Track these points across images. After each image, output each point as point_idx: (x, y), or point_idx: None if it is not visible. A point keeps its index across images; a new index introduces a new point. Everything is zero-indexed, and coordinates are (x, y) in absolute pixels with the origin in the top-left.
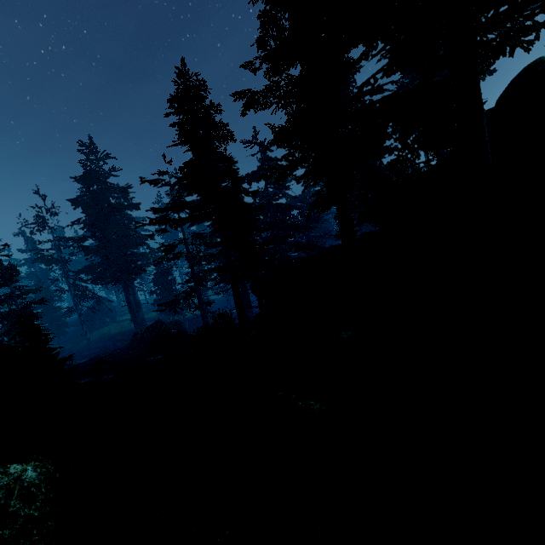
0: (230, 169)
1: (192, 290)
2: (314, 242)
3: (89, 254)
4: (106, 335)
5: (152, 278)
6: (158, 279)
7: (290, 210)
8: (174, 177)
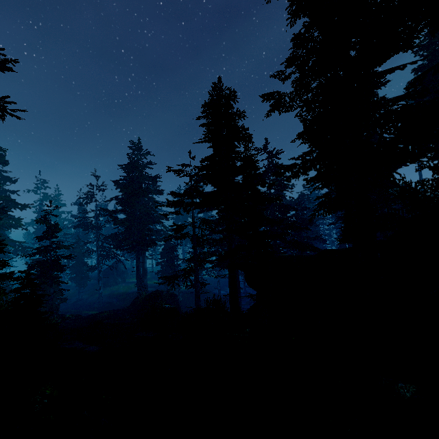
0: (250, 159)
1: (191, 269)
2: (306, 242)
3: (117, 224)
4: (115, 293)
5: (160, 252)
6: (165, 253)
7: (288, 210)
8: (195, 167)
